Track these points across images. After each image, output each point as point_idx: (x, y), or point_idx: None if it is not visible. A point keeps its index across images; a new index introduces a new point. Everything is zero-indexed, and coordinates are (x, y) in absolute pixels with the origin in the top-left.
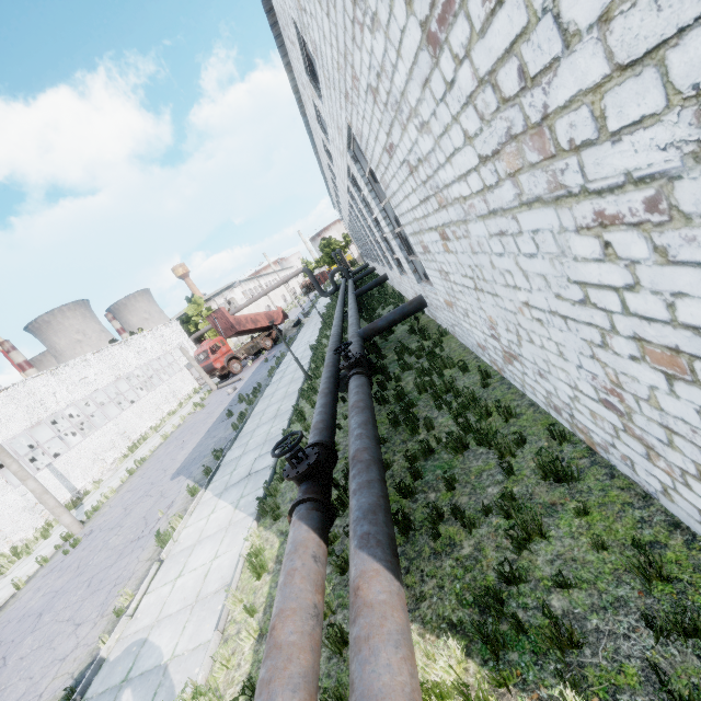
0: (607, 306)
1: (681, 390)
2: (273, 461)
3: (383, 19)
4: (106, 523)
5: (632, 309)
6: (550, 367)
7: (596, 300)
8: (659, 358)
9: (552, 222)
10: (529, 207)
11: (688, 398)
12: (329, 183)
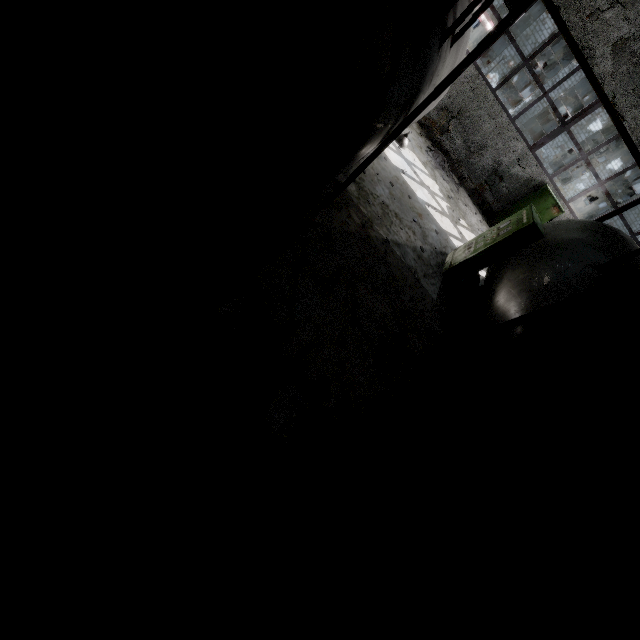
0: None
1: None
2: None
3: None
4: None
5: None
6: None
7: None
8: None
9: None
10: None
11: None
12: None
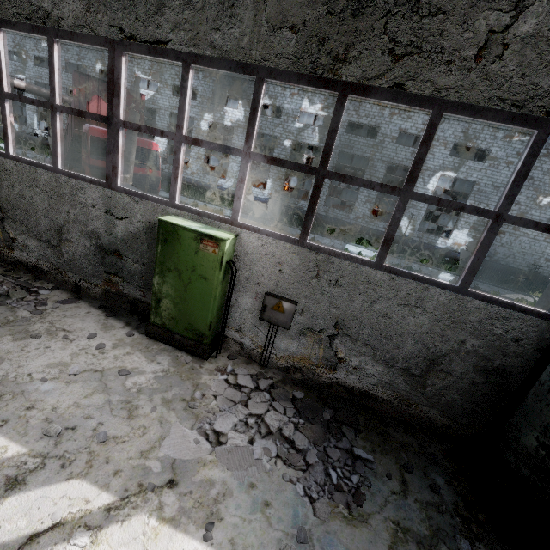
0: (545, 254)
1: (546, 263)
2: (487, 282)
3: (543, 209)
4: None
5: (548, 255)
6: (514, 262)
7: (543, 253)
8: (547, 260)
9: (546, 245)
10: (544, 242)
11: (547, 264)
12: (199, 76)
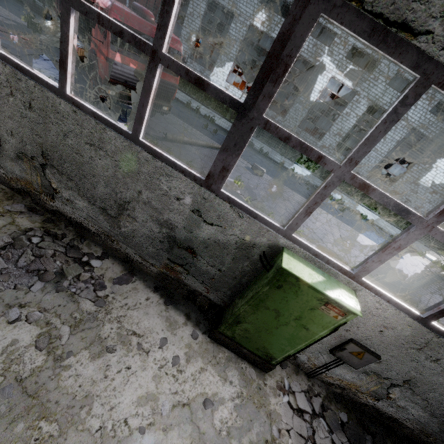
0: None
1: None
2: None
3: None
4: (437, 300)
5: None
6: None
7: None
8: None
9: None
10: None
11: None
12: None
